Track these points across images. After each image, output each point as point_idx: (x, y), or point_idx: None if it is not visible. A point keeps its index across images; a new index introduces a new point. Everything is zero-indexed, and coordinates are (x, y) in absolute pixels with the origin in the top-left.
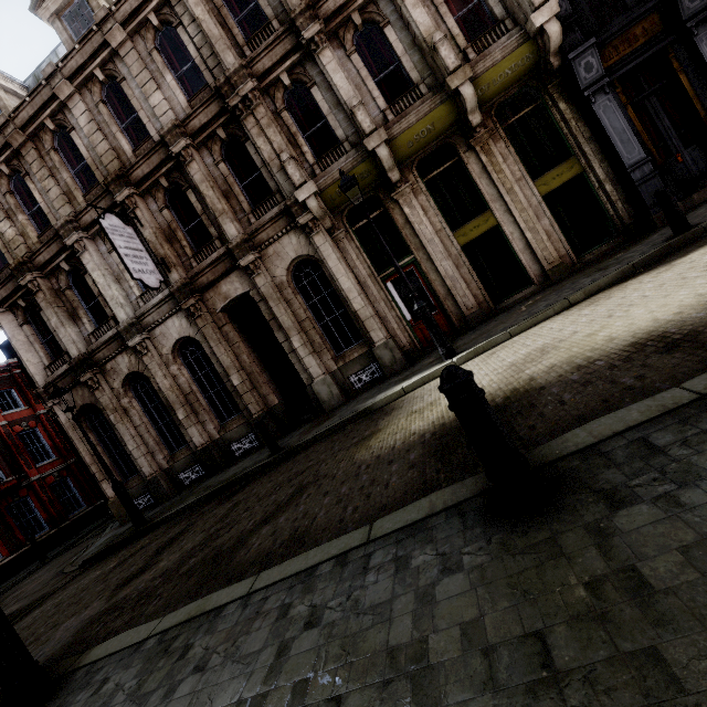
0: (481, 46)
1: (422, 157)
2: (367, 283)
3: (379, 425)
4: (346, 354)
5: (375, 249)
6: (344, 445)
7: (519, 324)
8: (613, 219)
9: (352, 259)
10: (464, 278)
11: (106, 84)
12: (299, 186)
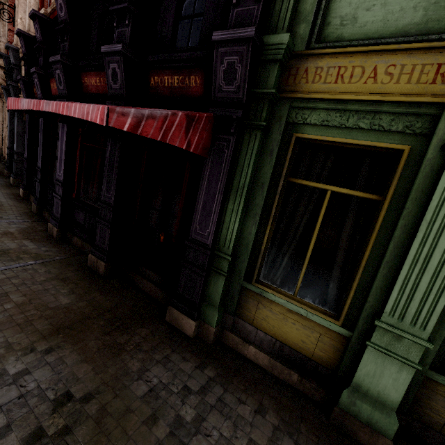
0: None
1: None
2: (3, 124)
3: None
4: None
5: None
6: None
7: None
8: None
9: (4, 112)
10: None
11: None
12: None
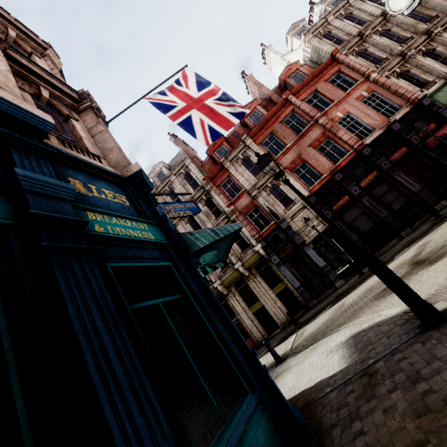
0: (245, 252)
1: (235, 283)
2: None
3: None
4: None
5: None
6: None
7: None
8: (301, 302)
9: None
10: (256, 325)
11: None
12: None
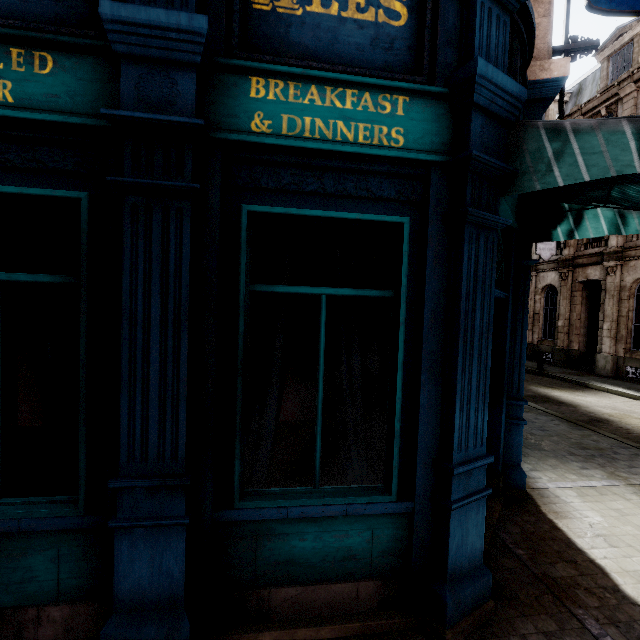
0: None
1: None
2: None
3: (561, 388)
4: (636, 352)
5: None
6: (543, 383)
7: None
8: None
9: None
10: None
11: (605, 116)
12: None
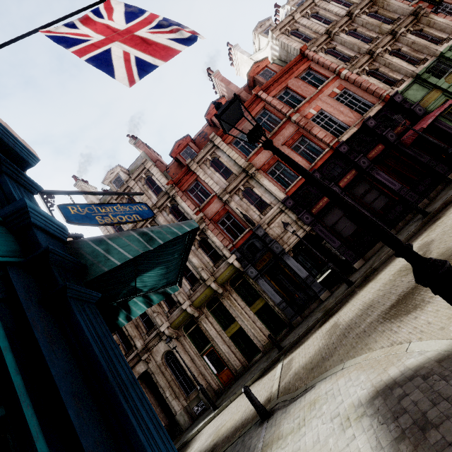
0: (217, 265)
1: (207, 302)
2: (195, 358)
3: None
4: (190, 395)
5: (197, 340)
6: None
7: (233, 396)
8: (283, 320)
9: (187, 348)
10: (233, 351)
11: None
12: (161, 325)
